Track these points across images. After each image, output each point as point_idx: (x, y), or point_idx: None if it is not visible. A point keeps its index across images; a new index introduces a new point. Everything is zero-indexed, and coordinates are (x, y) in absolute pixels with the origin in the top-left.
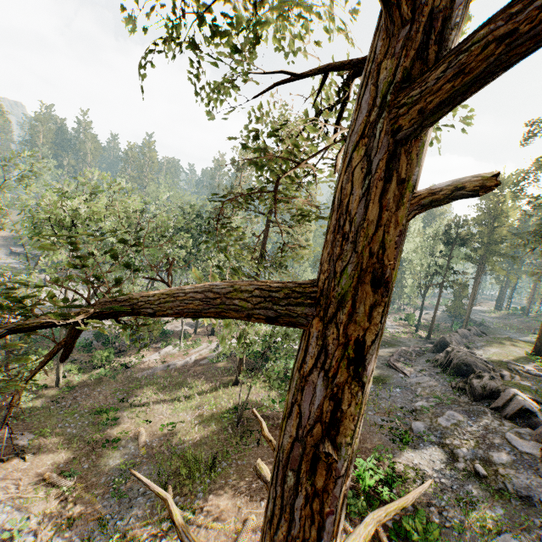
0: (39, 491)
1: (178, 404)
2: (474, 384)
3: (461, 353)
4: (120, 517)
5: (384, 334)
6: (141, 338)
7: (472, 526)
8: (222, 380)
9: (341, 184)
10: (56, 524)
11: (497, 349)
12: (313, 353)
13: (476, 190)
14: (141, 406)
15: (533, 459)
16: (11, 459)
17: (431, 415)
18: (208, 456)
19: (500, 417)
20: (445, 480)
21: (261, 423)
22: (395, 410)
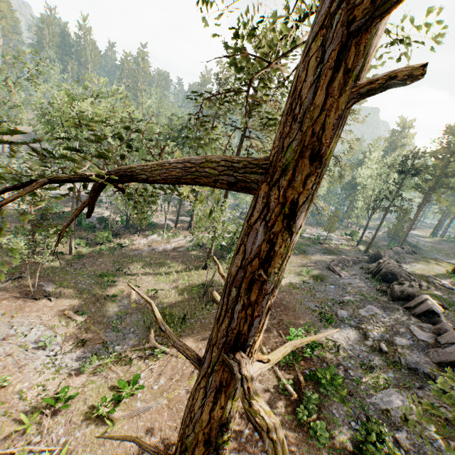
0: (61, 321)
1: (160, 277)
2: (395, 288)
3: (391, 265)
4: (117, 344)
5: (330, 245)
6: (133, 226)
7: (367, 381)
8: (194, 264)
9: (301, 74)
10: (74, 342)
11: (422, 265)
12: (261, 209)
13: (406, 82)
14: (132, 275)
15: (427, 345)
16: (41, 299)
17: (354, 307)
18: (180, 314)
19: (409, 314)
20: (354, 351)
21: (219, 266)
22: (327, 300)
